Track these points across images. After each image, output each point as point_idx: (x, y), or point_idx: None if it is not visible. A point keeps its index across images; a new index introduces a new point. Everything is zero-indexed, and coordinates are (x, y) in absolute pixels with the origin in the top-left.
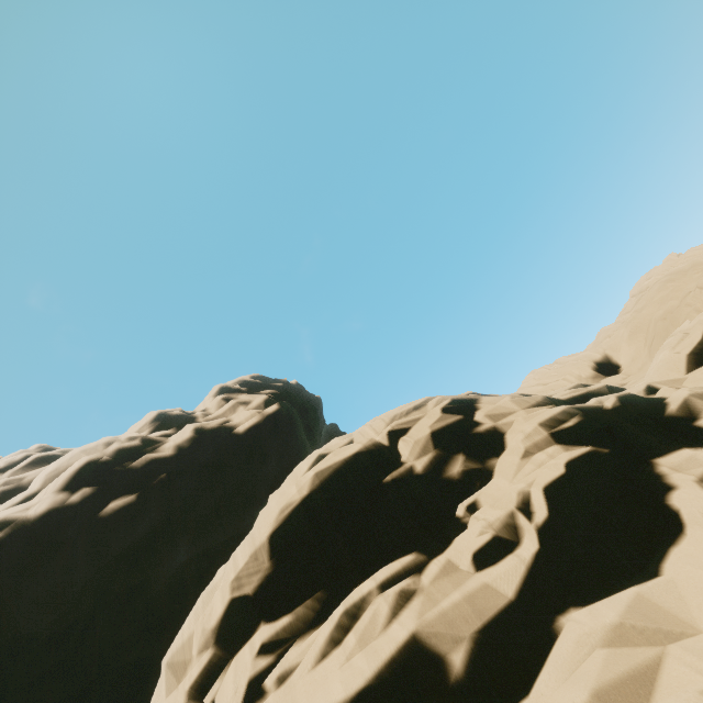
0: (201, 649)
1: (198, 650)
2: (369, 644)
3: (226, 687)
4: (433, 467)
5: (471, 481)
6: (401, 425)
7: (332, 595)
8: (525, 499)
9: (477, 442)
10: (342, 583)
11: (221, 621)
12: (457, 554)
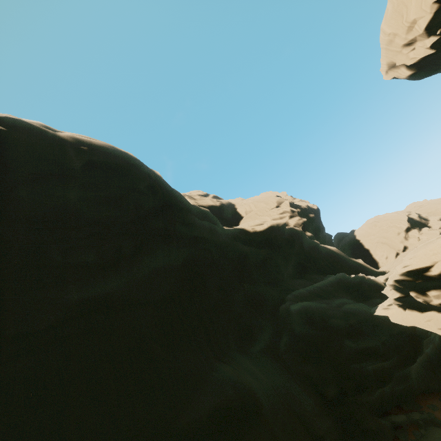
0: (401, 231)
1: (400, 231)
2: (432, 231)
3: (412, 234)
4: (419, 220)
5: (425, 223)
6: (407, 213)
7: (419, 229)
8: (440, 224)
9: (423, 219)
10: (419, 228)
11: (405, 228)
12: (433, 228)
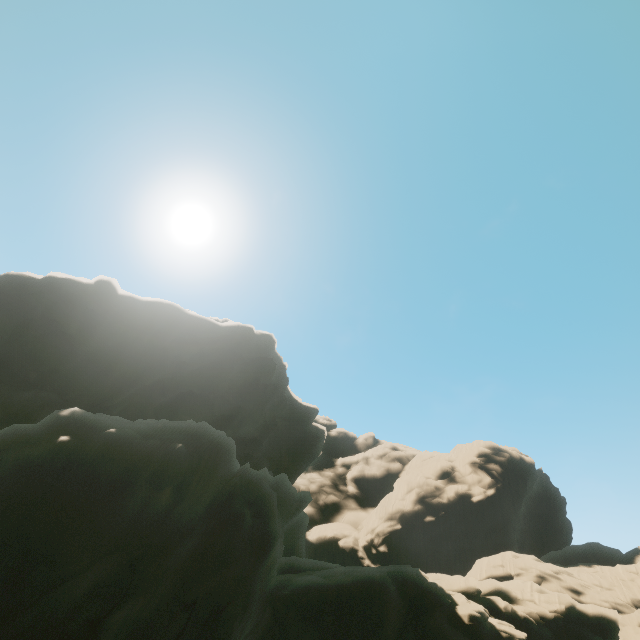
0: None
1: None
2: None
3: None
4: None
5: None
6: (517, 571)
7: None
8: None
9: None
10: None
11: None
12: None
